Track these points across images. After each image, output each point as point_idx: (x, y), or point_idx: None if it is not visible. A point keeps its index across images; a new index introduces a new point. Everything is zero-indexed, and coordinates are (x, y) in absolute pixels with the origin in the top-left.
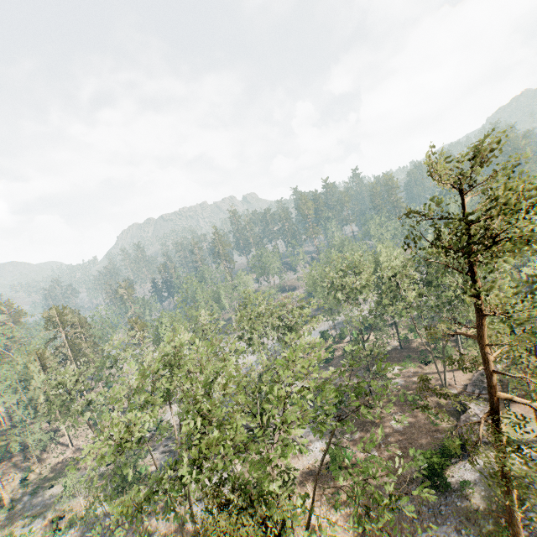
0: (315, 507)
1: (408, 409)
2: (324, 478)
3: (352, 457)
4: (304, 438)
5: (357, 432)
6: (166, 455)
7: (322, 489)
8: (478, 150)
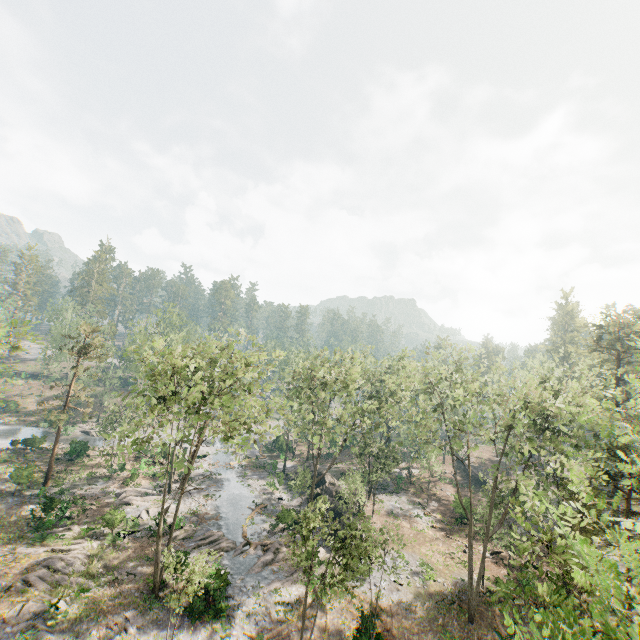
0: (476, 547)
1: (444, 486)
2: (454, 531)
3: (453, 516)
4: (398, 509)
5: (434, 501)
6: (222, 555)
7: (463, 537)
8: (635, 312)
